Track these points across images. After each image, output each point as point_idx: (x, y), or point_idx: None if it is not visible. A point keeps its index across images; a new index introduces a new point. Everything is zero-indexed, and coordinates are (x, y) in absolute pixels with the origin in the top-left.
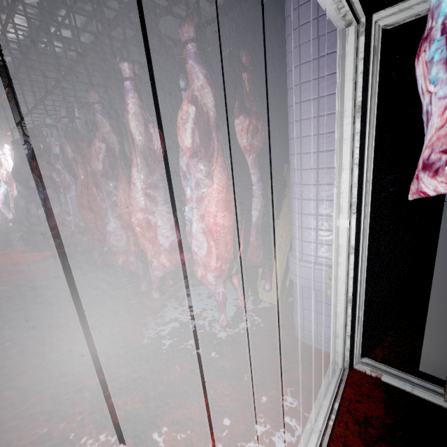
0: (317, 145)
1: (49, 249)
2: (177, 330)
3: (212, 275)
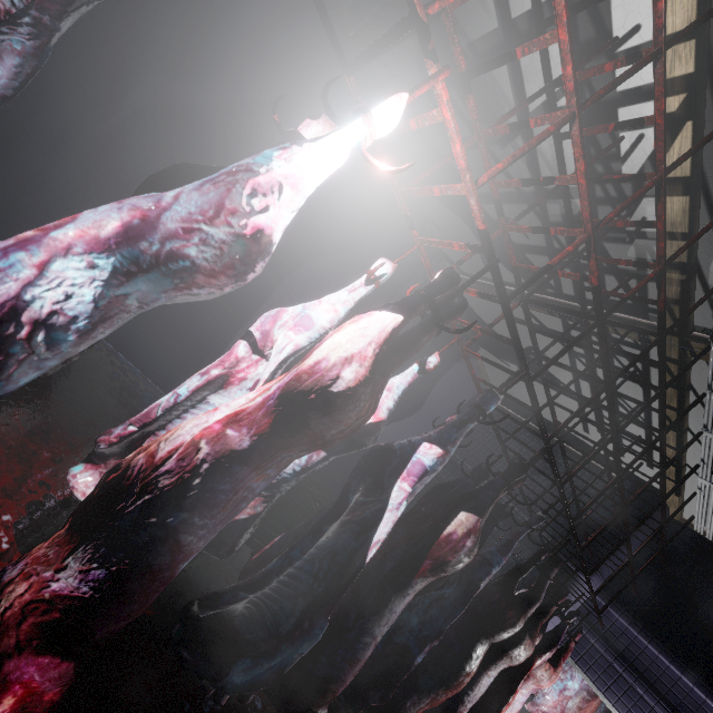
0: None
1: None
2: None
3: None
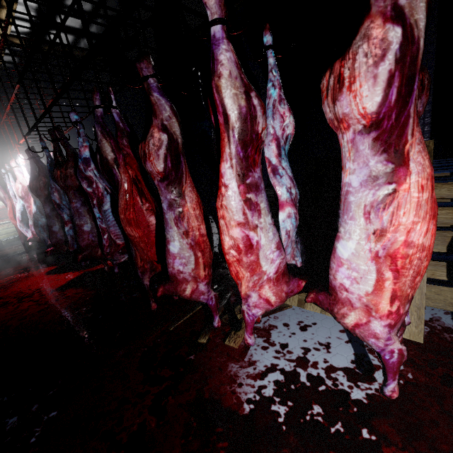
0: None
1: (75, 269)
2: (284, 387)
3: (383, 324)
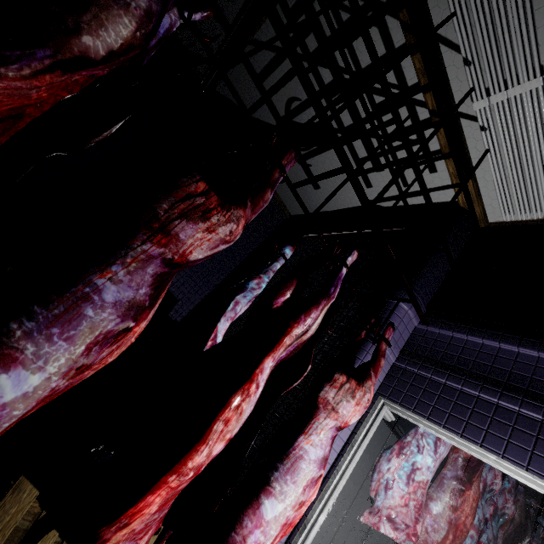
0: (335, 442)
1: None
2: None
3: None
